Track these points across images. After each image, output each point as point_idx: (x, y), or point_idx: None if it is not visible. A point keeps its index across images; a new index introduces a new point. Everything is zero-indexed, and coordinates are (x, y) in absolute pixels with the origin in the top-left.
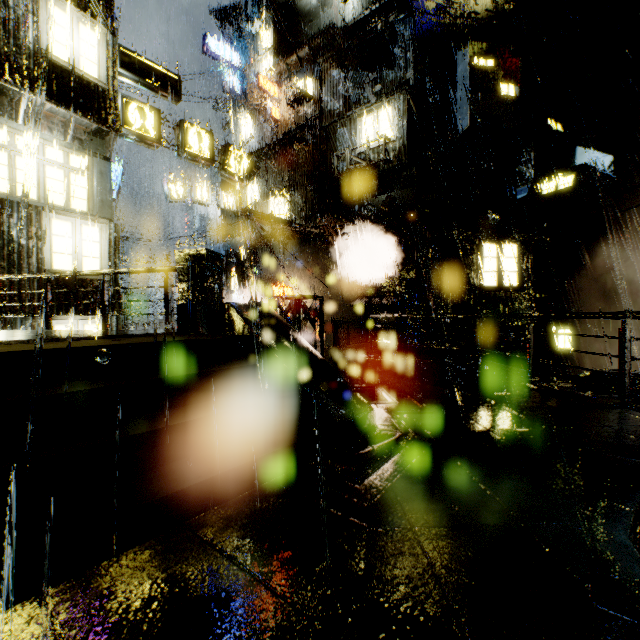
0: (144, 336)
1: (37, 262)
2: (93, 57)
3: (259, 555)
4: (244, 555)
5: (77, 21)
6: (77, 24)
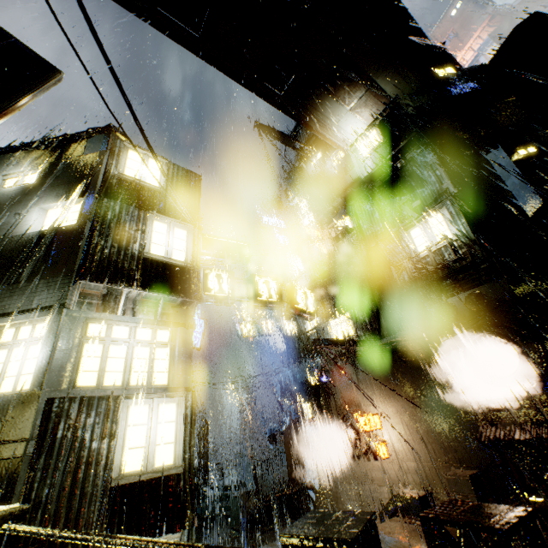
0: None
1: (105, 469)
2: (182, 247)
3: None
4: None
5: (173, 227)
6: (173, 228)
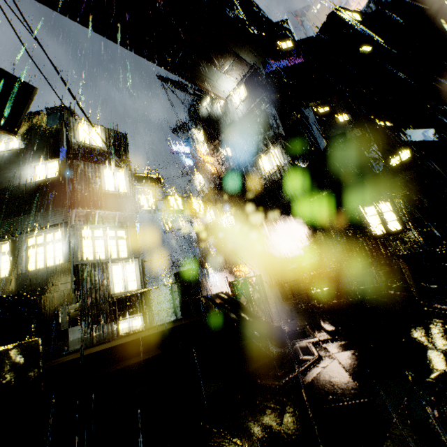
0: (165, 324)
1: (107, 291)
2: (123, 184)
3: (232, 430)
4: (225, 431)
5: (115, 172)
6: (116, 173)
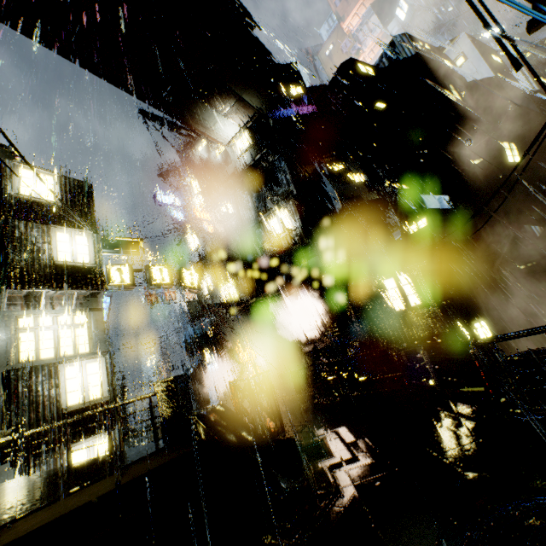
0: (140, 460)
1: (56, 405)
2: (85, 251)
3: None
4: None
5: (74, 235)
6: (74, 236)
